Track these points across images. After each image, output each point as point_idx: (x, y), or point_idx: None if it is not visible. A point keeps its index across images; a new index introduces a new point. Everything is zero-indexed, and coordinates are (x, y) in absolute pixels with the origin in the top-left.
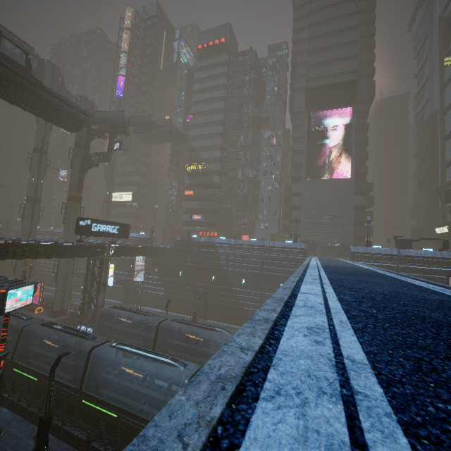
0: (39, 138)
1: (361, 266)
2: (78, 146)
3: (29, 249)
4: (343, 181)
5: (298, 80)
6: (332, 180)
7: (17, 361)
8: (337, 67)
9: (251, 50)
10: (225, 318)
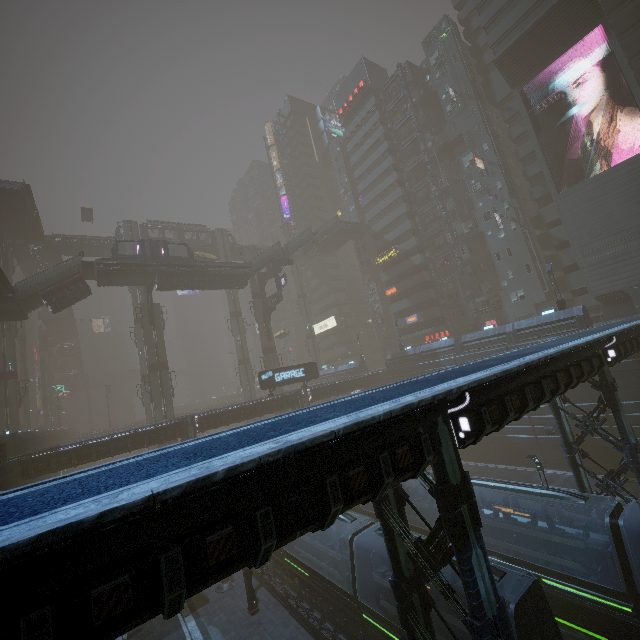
0: (230, 302)
1: (568, 342)
2: (255, 297)
3: (232, 414)
4: (639, 159)
5: (486, 52)
6: (614, 168)
7: None
8: None
9: (400, 67)
10: (485, 455)
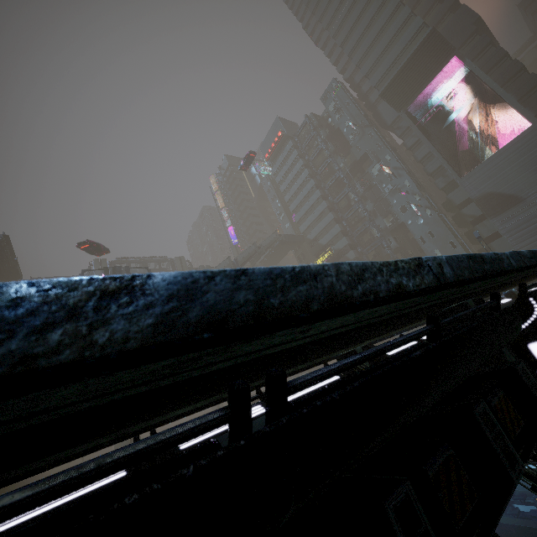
0: None
1: None
2: None
3: None
4: (522, 138)
5: (370, 95)
6: (503, 149)
7: None
8: (397, 45)
9: (307, 117)
10: None
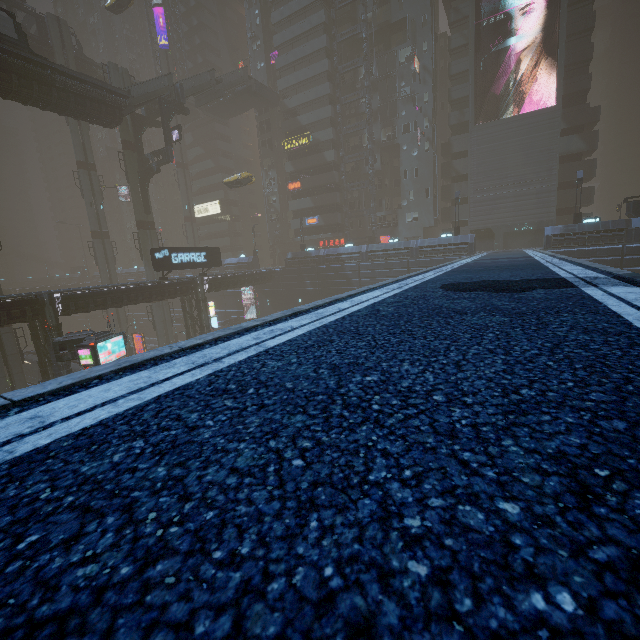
0: (78, 146)
1: (533, 257)
2: (127, 147)
3: (109, 296)
4: (541, 114)
5: None
6: (522, 116)
7: None
8: None
9: None
10: None
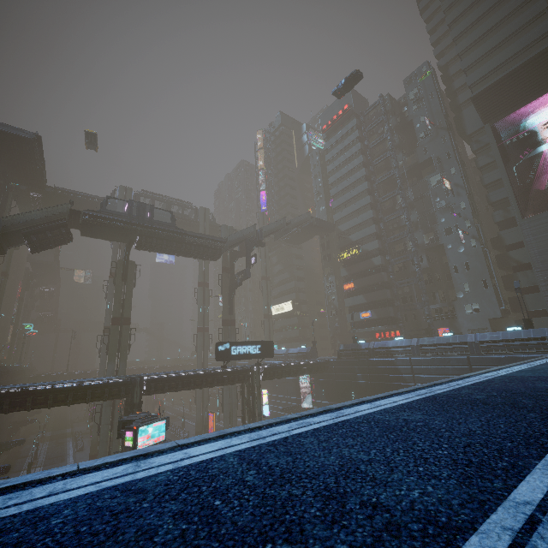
0: (201, 273)
1: None
2: (225, 271)
3: (182, 380)
4: None
5: (460, 94)
6: None
7: None
8: (514, 44)
9: (382, 97)
10: None
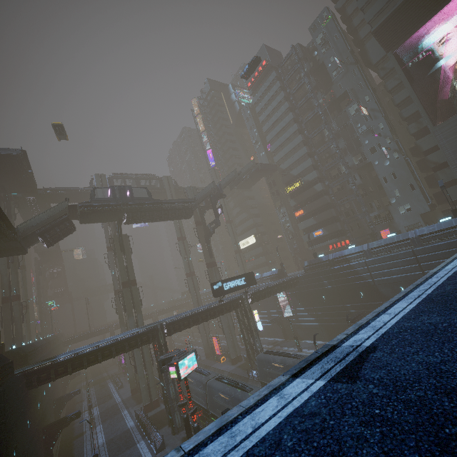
0: (177, 230)
1: None
2: (198, 224)
3: (191, 318)
4: None
5: (360, 30)
6: None
7: (211, 411)
8: None
9: (293, 48)
10: None
